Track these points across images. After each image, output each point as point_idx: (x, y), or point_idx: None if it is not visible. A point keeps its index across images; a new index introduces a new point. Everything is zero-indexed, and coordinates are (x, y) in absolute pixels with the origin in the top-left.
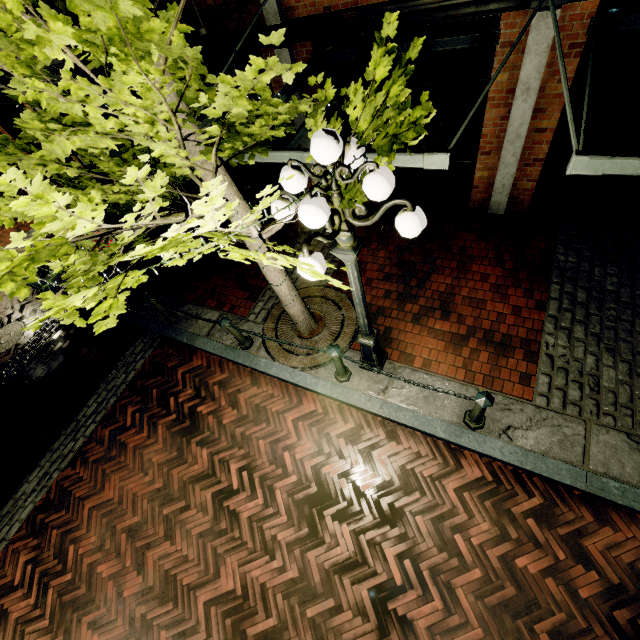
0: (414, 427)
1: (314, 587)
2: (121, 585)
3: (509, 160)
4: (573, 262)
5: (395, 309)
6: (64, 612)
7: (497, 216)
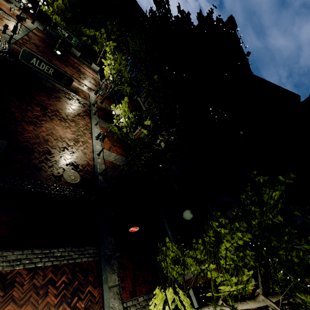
0: None
1: None
2: None
3: None
4: None
5: None
6: None
7: None
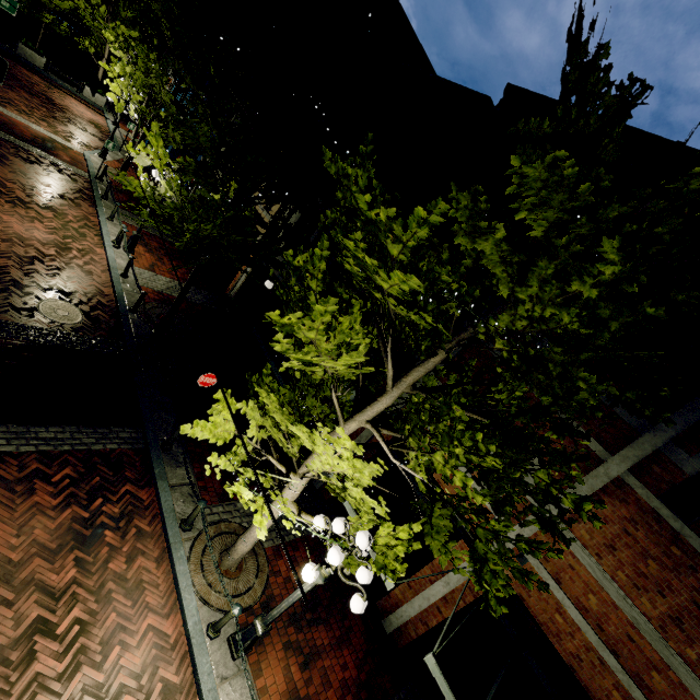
0: None
1: None
2: None
3: (416, 605)
4: None
5: (283, 621)
6: None
7: (384, 630)
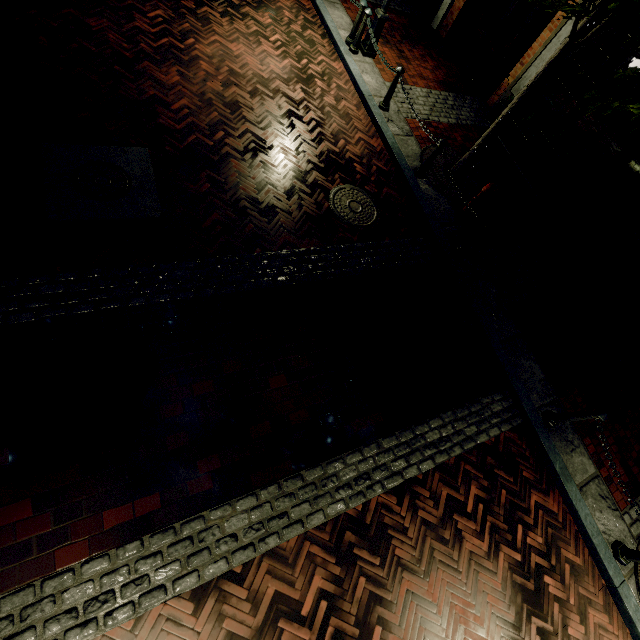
0: None
1: None
2: None
3: None
4: None
5: None
6: None
7: None
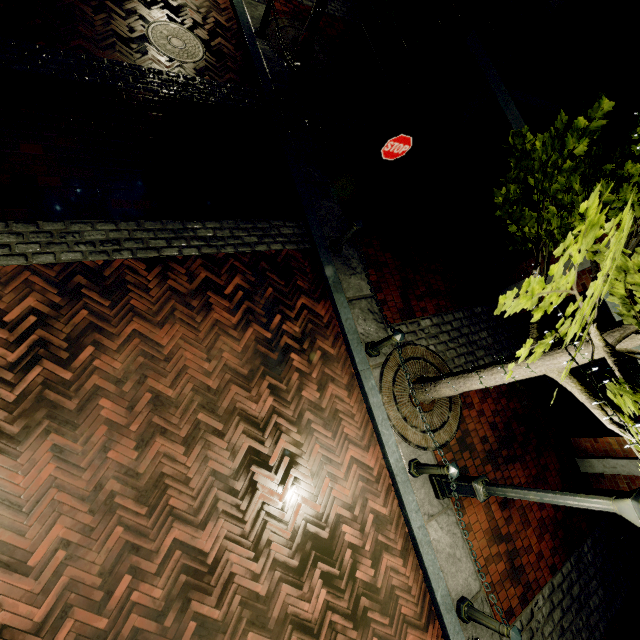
0: (427, 570)
1: (268, 618)
2: (112, 441)
3: None
4: (588, 560)
5: (480, 458)
6: (37, 406)
7: (578, 468)
